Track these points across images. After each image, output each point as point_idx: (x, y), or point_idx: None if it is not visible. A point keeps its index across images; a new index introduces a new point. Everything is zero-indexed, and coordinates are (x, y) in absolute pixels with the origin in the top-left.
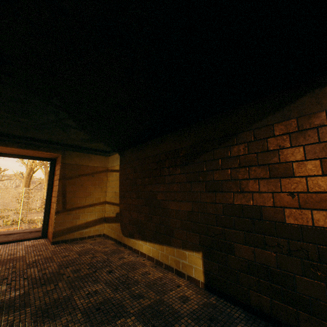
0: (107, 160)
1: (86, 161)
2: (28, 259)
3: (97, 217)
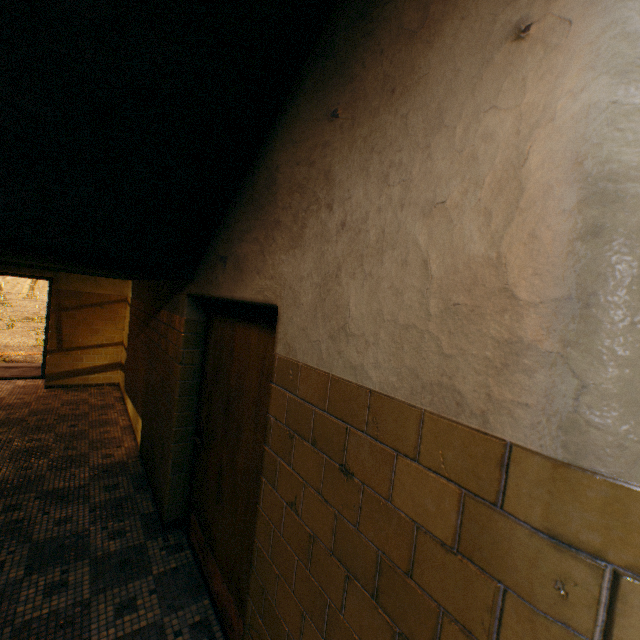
0: (125, 285)
1: (92, 286)
2: (6, 401)
3: (110, 361)
